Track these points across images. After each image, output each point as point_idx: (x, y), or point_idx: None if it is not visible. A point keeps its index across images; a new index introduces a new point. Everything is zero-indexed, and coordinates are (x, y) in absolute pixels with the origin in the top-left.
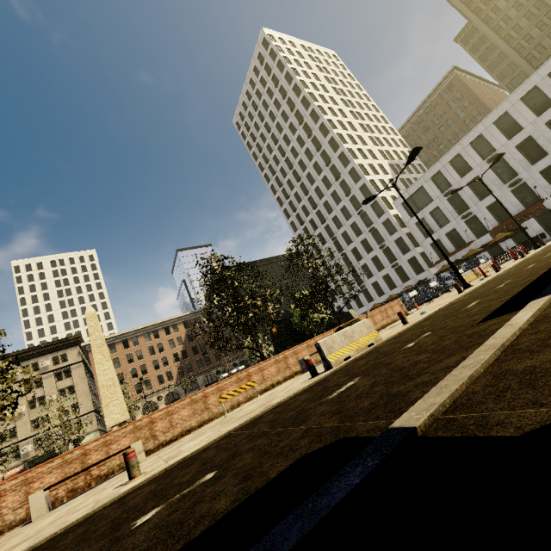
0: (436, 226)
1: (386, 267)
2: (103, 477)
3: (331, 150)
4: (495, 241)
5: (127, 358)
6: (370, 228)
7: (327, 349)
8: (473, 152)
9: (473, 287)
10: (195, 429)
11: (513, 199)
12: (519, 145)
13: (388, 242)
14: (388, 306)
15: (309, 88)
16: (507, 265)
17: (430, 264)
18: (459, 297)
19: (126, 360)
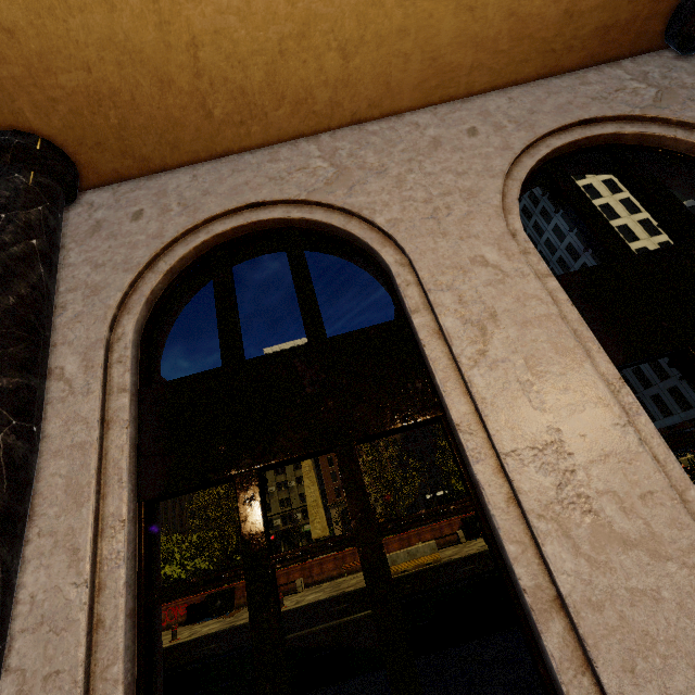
0: None
1: (673, 376)
2: (286, 592)
3: None
4: None
5: None
6: None
7: (391, 562)
8: None
9: None
10: (335, 578)
11: None
12: None
13: None
14: None
15: None
16: None
17: None
18: None
19: None
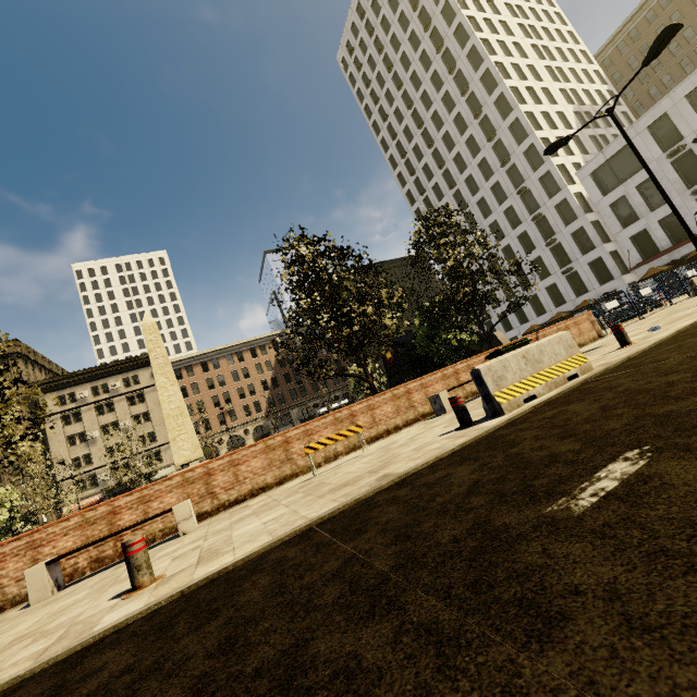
0: (643, 209)
1: (554, 273)
2: None
3: (484, 91)
4: None
5: (208, 384)
6: (535, 215)
7: (494, 381)
8: None
9: None
10: (271, 487)
11: None
12: None
13: (561, 236)
14: (572, 323)
15: None
16: None
17: (623, 269)
18: None
19: (207, 386)
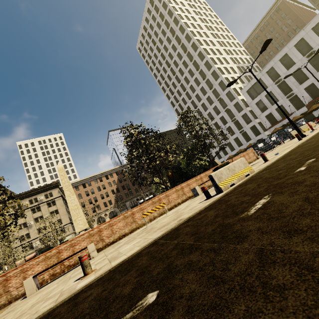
0: (269, 104)
1: (236, 133)
2: (72, 266)
3: (200, 60)
4: (312, 110)
5: (86, 193)
6: (226, 109)
7: (218, 179)
8: (296, 52)
9: (311, 135)
10: (127, 234)
11: None
12: None
13: (237, 117)
14: (245, 153)
15: (184, 19)
16: None
17: (264, 129)
18: (303, 141)
19: (85, 194)
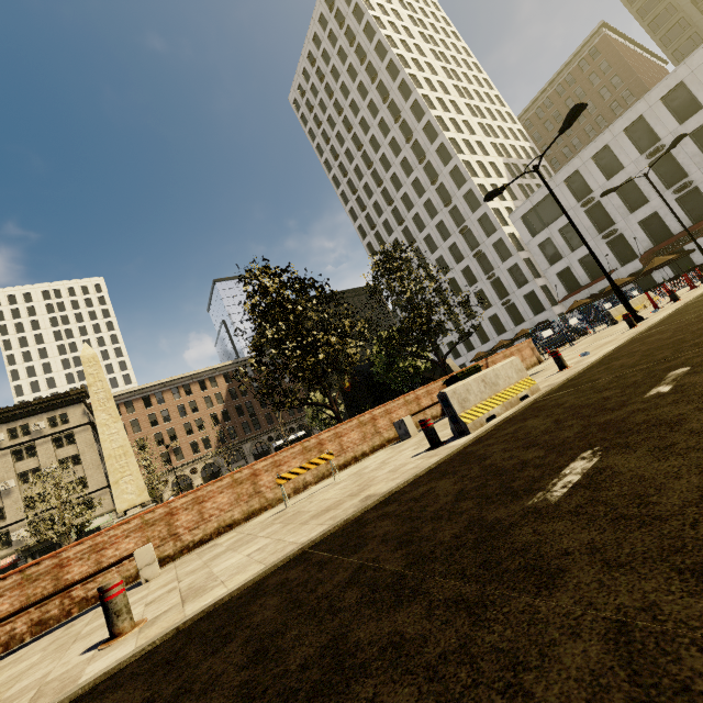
0: (566, 249)
1: (495, 305)
2: (92, 600)
3: (427, 140)
4: (652, 267)
5: (150, 420)
6: (476, 252)
7: (459, 403)
8: (627, 143)
9: (657, 319)
10: (239, 523)
11: (677, 211)
12: (694, 132)
13: (499, 271)
14: (516, 350)
15: (398, 47)
16: (682, 295)
17: (553, 302)
18: (642, 330)
19: (149, 422)
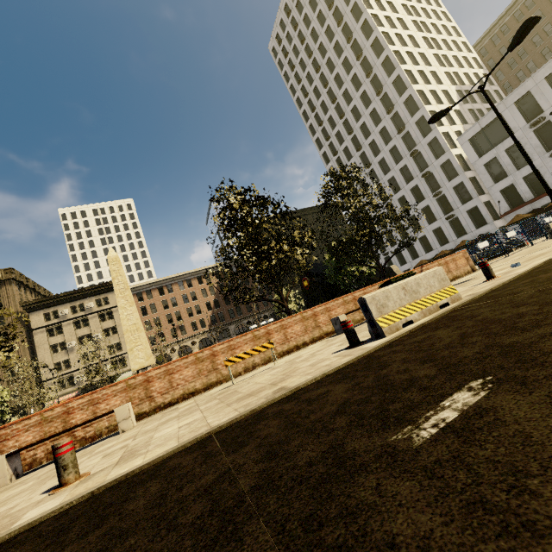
0: (511, 168)
1: (439, 219)
2: (89, 439)
3: (385, 74)
4: None
5: (163, 304)
6: (424, 172)
7: (377, 309)
8: None
9: None
10: (199, 392)
11: None
12: None
13: (445, 189)
14: (450, 259)
15: None
16: None
17: (495, 216)
18: None
19: (162, 306)
